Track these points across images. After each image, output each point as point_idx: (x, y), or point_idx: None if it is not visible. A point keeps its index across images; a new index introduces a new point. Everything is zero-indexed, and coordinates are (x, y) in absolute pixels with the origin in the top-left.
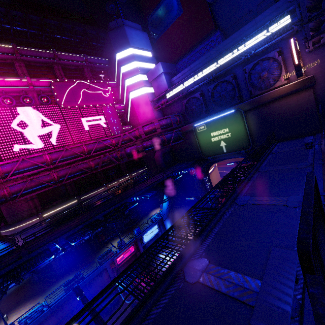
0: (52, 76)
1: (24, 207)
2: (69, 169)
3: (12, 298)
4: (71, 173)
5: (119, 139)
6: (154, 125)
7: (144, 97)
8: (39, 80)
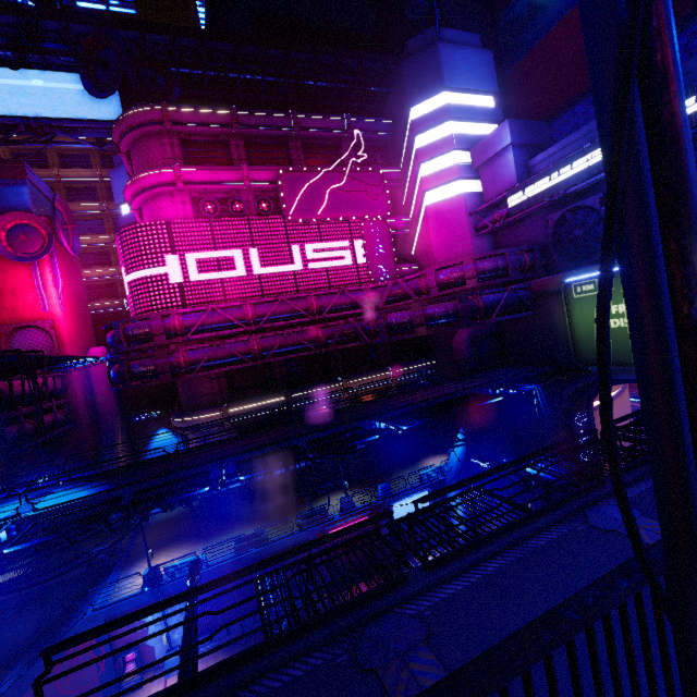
0: (283, 162)
1: (205, 388)
2: (281, 337)
3: (170, 527)
4: (282, 347)
5: (383, 292)
6: (461, 270)
7: (455, 203)
8: (261, 170)
